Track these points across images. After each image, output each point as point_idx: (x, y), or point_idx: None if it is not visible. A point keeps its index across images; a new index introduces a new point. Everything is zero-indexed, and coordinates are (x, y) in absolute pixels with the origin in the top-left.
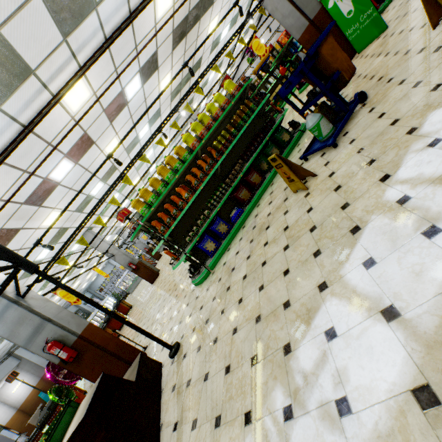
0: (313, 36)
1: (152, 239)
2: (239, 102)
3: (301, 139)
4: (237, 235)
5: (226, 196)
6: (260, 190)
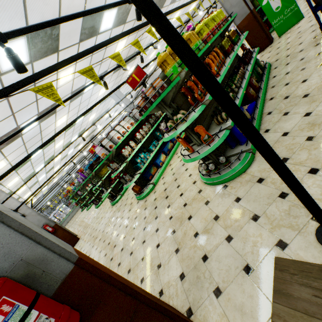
0: (250, 22)
1: (180, 110)
2: (220, 36)
3: (272, 67)
4: (265, 121)
5: (245, 84)
6: (263, 91)
